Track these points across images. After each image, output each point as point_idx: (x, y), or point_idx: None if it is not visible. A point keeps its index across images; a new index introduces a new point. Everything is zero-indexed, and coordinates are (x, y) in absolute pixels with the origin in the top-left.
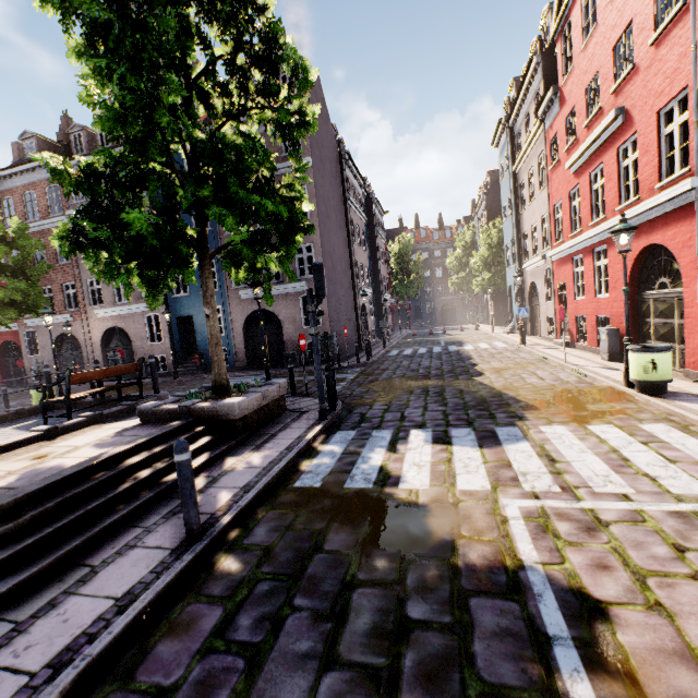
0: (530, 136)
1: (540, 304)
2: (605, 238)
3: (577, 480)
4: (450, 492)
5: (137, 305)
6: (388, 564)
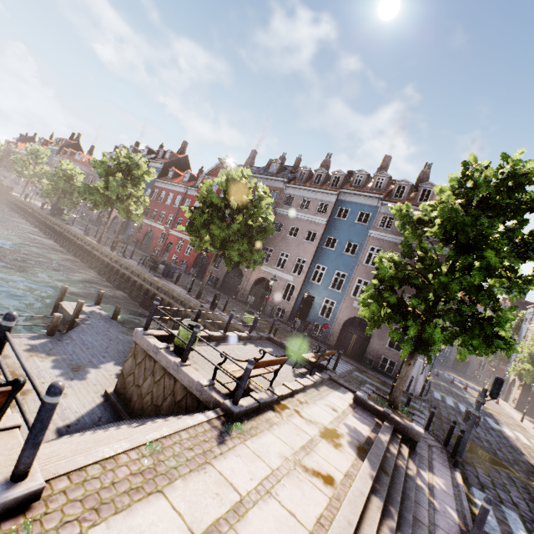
0: None
1: None
2: None
3: None
4: None
5: (287, 275)
6: None
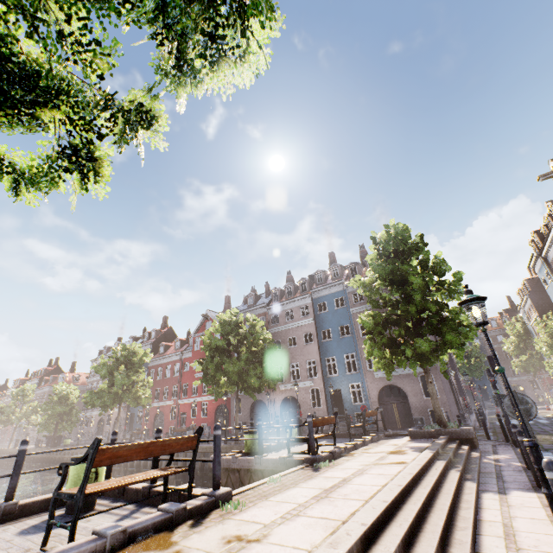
0: None
1: None
2: None
3: None
4: None
5: (306, 382)
6: None
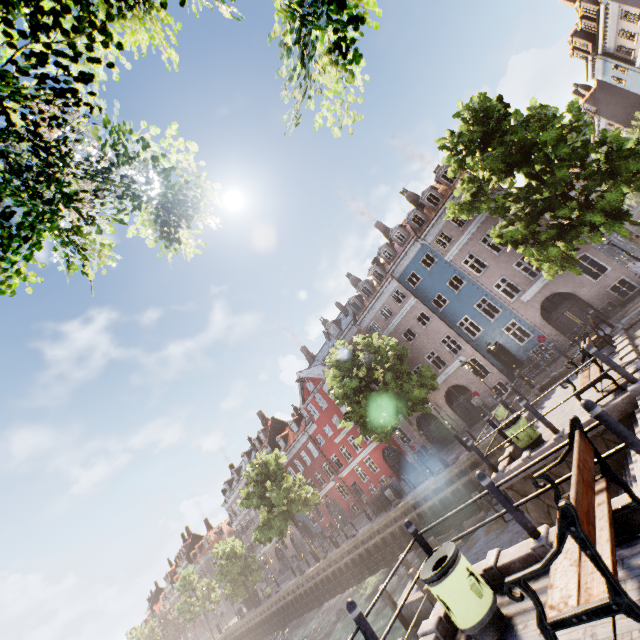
0: None
1: None
2: None
3: None
4: None
5: (456, 361)
6: None
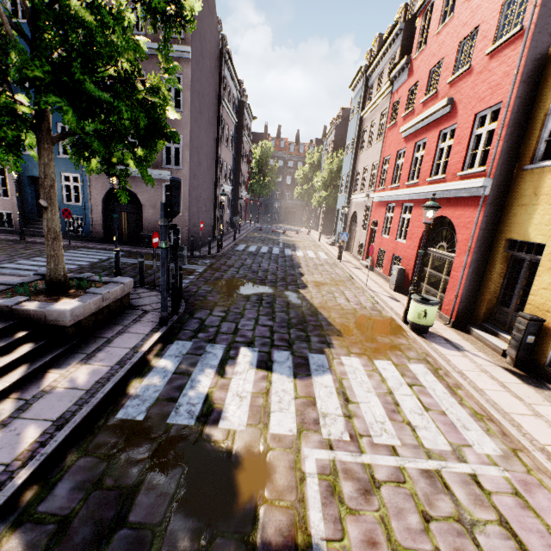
0: (380, 93)
1: (357, 230)
2: (414, 199)
3: (362, 427)
4: (263, 436)
5: None
6: (191, 545)
